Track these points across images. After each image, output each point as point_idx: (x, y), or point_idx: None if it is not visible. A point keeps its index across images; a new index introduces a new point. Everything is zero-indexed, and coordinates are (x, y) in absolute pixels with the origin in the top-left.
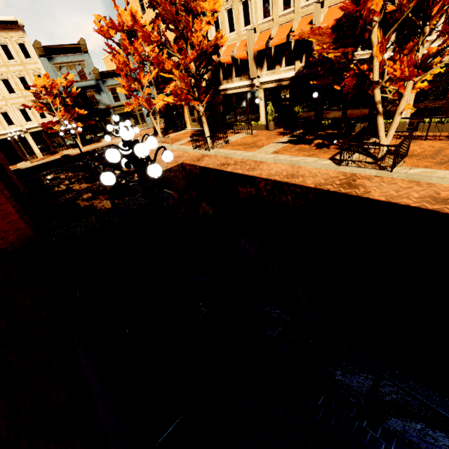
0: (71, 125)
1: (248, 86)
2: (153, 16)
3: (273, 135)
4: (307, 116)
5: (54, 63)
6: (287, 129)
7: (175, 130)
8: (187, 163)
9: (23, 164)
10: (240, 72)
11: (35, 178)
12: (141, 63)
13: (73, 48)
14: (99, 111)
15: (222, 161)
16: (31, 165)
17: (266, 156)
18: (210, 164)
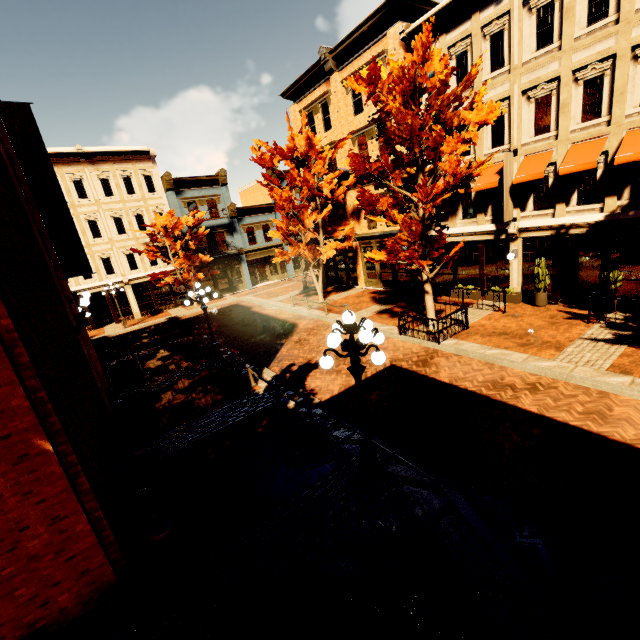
0: (190, 276)
1: (490, 233)
2: (327, 141)
3: (559, 318)
4: (628, 287)
5: (182, 198)
6: (572, 304)
7: (338, 288)
8: (405, 367)
9: (113, 328)
10: (474, 212)
11: (128, 363)
12: (308, 198)
13: (209, 180)
14: (227, 257)
15: (487, 373)
16: (124, 332)
17: (604, 377)
18: (464, 380)
